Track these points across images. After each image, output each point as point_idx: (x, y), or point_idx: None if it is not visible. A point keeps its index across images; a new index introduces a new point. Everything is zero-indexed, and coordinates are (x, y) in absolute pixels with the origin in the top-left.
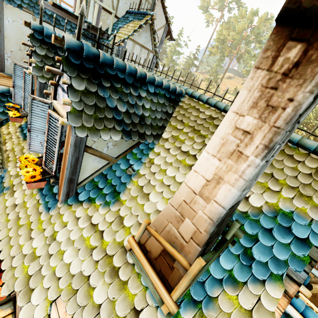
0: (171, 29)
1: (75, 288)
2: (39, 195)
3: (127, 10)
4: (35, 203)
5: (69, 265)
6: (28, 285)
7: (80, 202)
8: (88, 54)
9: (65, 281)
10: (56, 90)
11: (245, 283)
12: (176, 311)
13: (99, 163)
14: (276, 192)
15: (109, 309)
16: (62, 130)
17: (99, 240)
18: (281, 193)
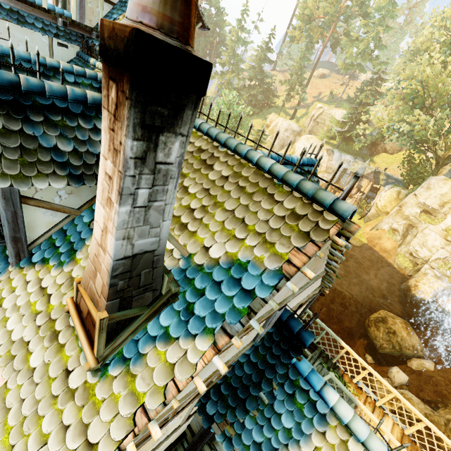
0: (201, 13)
1: (14, 354)
2: None
3: None
4: None
5: (12, 331)
6: None
7: (33, 264)
8: (1, 83)
9: (5, 348)
10: None
11: (177, 338)
12: (93, 366)
13: (54, 217)
14: (240, 240)
15: (42, 371)
16: None
17: (45, 304)
18: (245, 240)
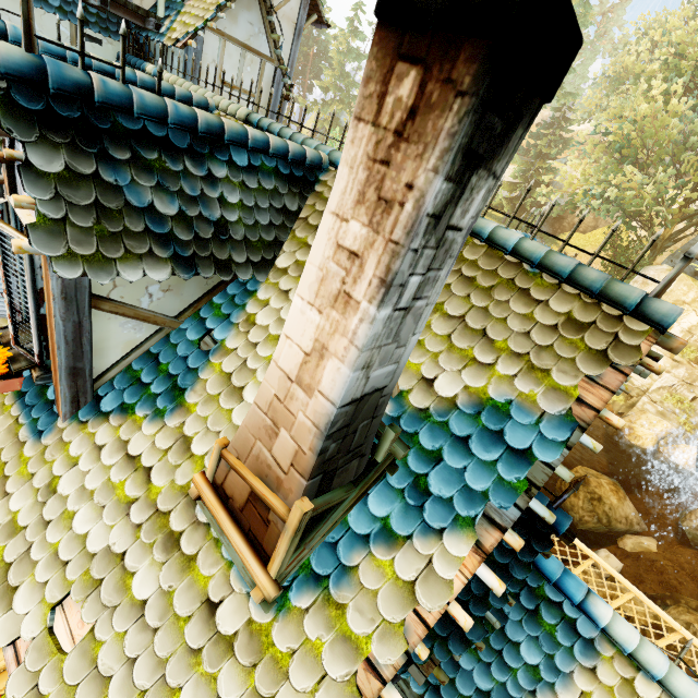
0: None
1: (98, 578)
2: (18, 407)
3: None
4: (11, 424)
5: (86, 536)
6: (5, 581)
7: (104, 415)
8: (61, 85)
9: (78, 567)
10: (13, 172)
11: (409, 537)
12: (273, 595)
13: (137, 332)
14: (486, 365)
15: (161, 607)
16: (34, 266)
17: (142, 485)
18: (496, 366)
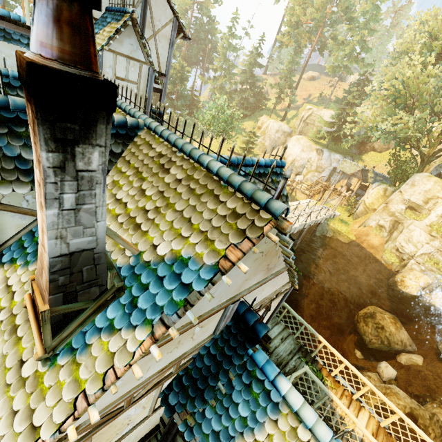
0: (182, 24)
1: None
2: None
3: (106, 6)
4: None
5: None
6: None
7: (2, 264)
8: None
9: None
10: None
11: (120, 329)
12: (40, 356)
13: (23, 220)
14: (185, 238)
15: (0, 362)
16: None
17: (9, 300)
18: (189, 238)
